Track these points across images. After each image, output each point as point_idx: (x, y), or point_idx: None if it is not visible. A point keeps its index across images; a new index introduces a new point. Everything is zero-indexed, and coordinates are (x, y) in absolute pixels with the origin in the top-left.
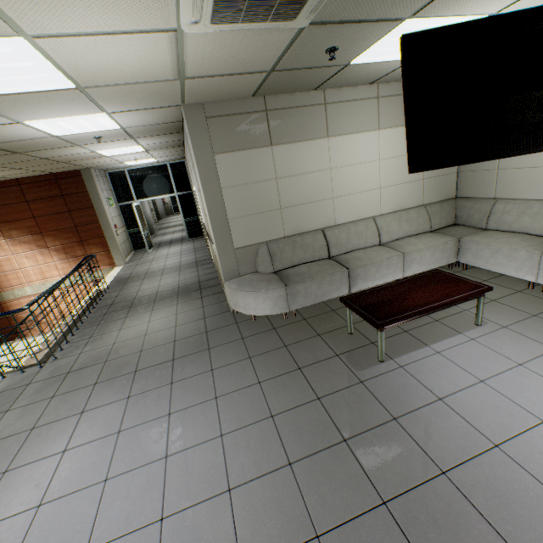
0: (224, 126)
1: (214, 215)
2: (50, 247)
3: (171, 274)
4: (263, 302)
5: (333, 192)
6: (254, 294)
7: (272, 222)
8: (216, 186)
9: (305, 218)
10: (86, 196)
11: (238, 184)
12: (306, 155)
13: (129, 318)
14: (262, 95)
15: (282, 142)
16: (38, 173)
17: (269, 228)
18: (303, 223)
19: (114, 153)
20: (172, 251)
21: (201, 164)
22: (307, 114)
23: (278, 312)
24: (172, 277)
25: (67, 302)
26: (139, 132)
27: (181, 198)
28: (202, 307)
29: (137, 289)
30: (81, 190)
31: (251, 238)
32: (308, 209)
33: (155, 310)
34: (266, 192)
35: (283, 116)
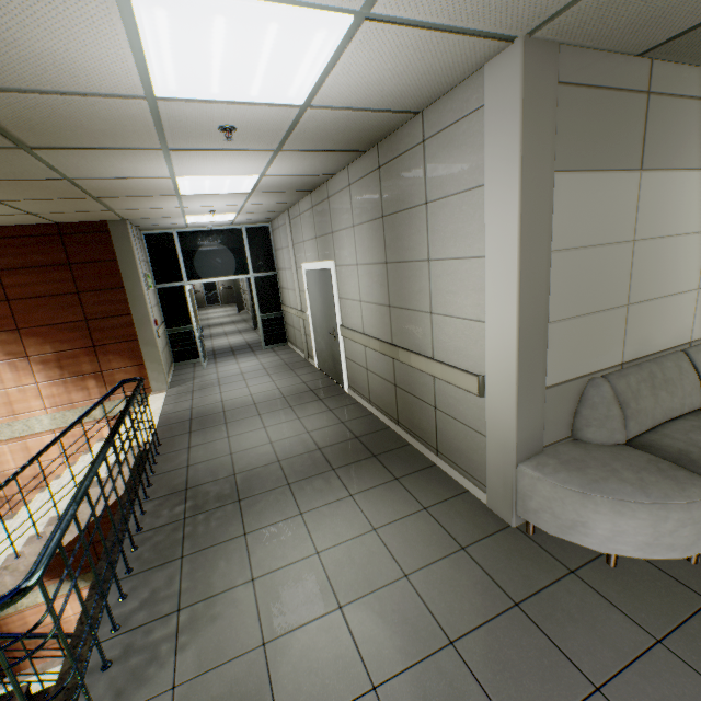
0: (578, 110)
1: (527, 310)
2: (31, 355)
3: (279, 415)
4: (673, 530)
5: (700, 276)
6: (652, 511)
7: (610, 332)
8: (544, 244)
9: (655, 325)
10: (113, 267)
11: (576, 245)
12: (682, 199)
13: (255, 538)
14: (659, 54)
15: (656, 166)
16: (29, 219)
17: (602, 344)
18: (650, 336)
19: (199, 187)
20: (247, 367)
21: (528, 188)
22: (700, 115)
23: (695, 552)
24: (287, 423)
25: (51, 458)
26: (309, 132)
27: (259, 283)
28: (424, 510)
29: (227, 449)
30: (105, 257)
31: (572, 365)
32: (663, 307)
33: (309, 515)
34: (614, 267)
35: (668, 111)
